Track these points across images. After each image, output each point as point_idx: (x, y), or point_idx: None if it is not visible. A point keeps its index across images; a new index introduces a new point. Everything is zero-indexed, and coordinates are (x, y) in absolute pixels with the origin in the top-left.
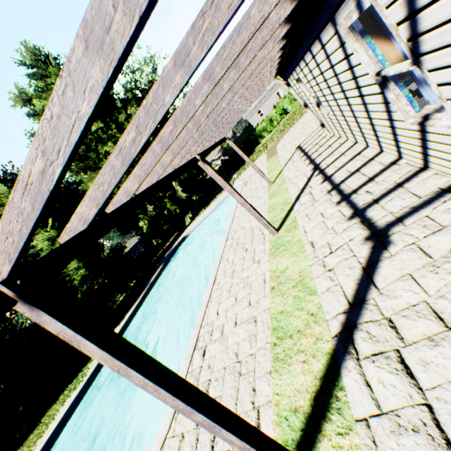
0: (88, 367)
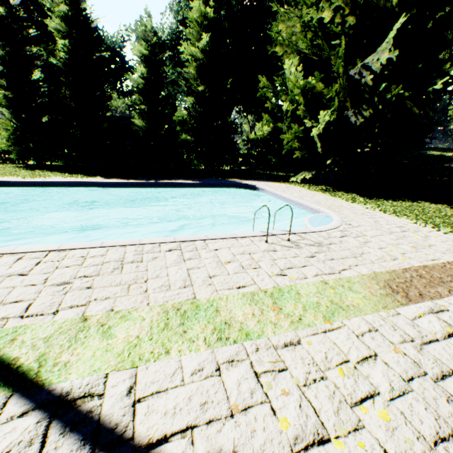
0: (56, 176)
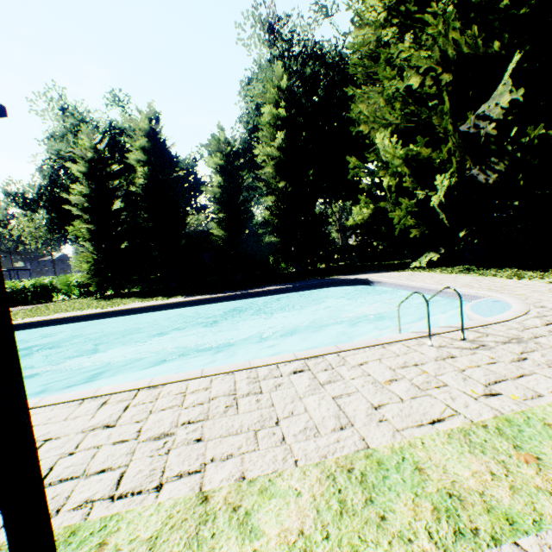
0: (135, 302)
